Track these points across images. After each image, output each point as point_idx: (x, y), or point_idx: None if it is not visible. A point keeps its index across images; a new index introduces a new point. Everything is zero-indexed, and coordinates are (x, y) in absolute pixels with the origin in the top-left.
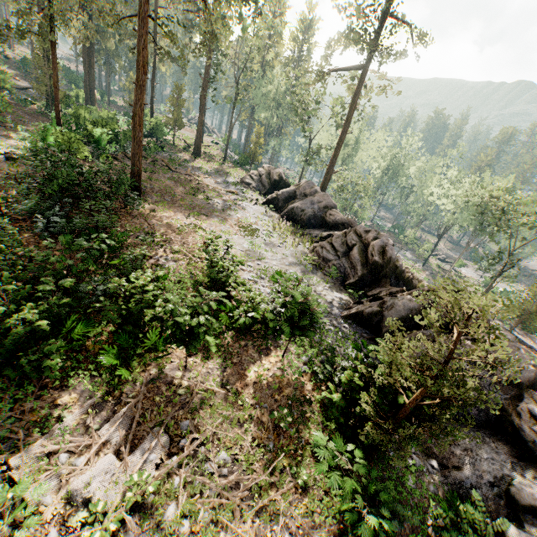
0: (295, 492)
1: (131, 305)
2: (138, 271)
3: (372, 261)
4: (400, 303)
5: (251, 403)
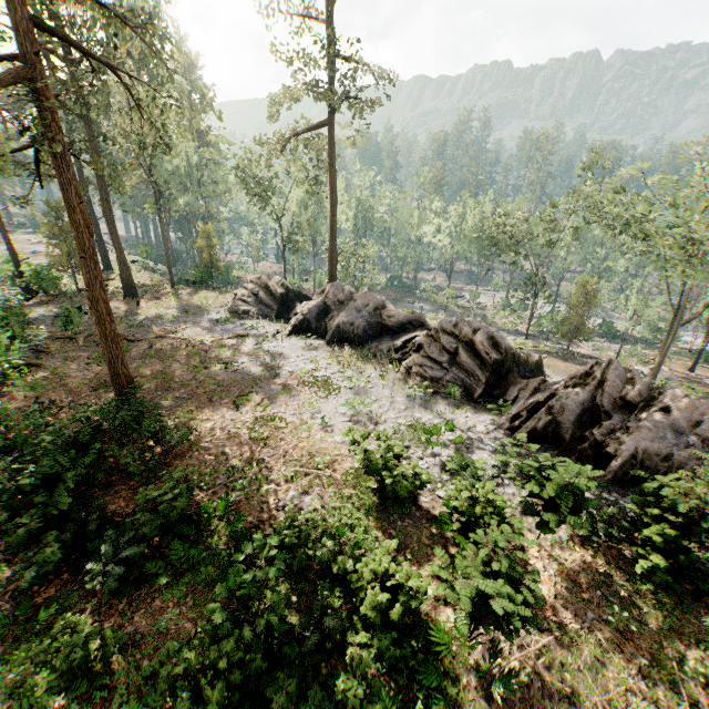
0: (705, 692)
1: (396, 618)
2: (365, 561)
3: (493, 361)
4: (569, 401)
5: (579, 626)
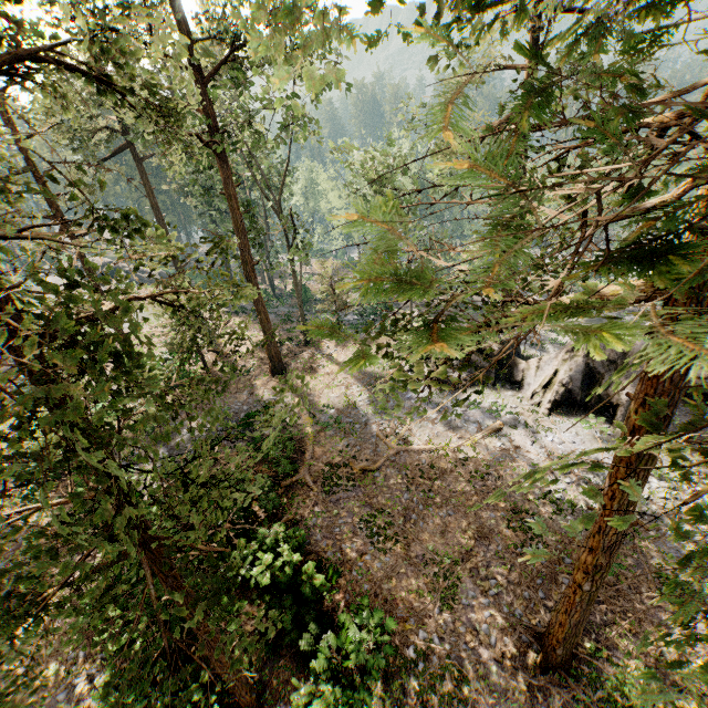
0: None
1: None
2: None
3: None
4: None
5: None
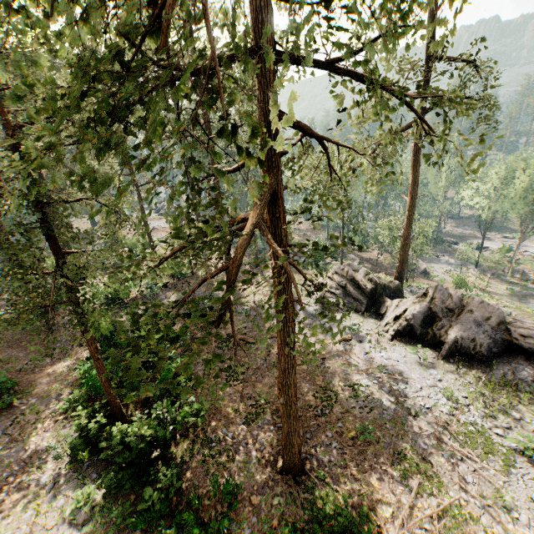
0: None
1: None
2: None
3: None
4: None
5: None
